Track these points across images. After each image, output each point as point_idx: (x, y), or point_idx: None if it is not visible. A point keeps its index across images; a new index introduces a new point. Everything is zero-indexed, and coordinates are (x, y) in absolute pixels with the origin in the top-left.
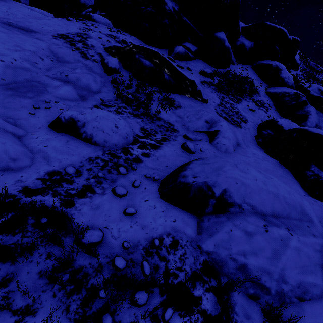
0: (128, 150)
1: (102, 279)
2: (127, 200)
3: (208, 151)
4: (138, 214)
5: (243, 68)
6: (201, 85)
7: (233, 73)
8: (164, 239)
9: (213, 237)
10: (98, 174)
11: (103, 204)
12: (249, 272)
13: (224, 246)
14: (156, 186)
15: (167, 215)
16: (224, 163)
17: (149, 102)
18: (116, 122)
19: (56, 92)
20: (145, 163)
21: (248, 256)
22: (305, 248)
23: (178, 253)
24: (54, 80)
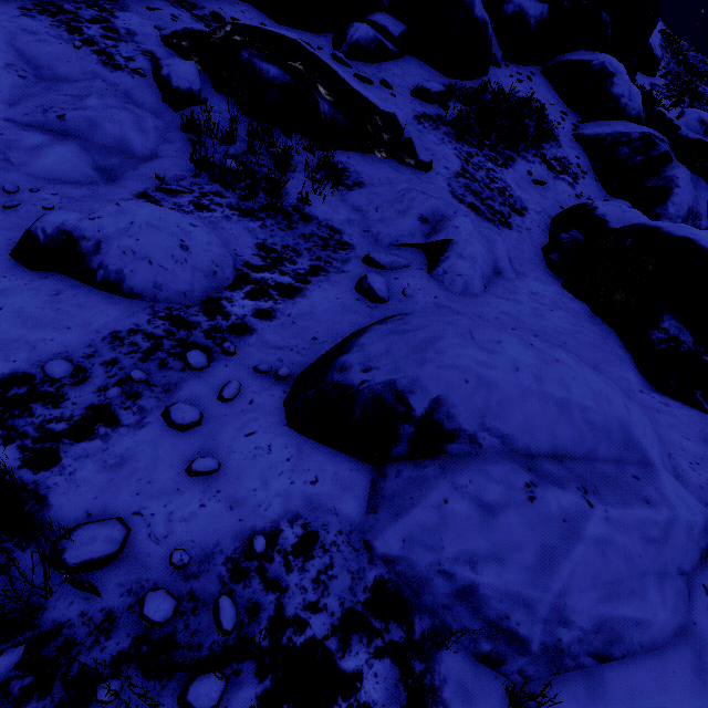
0: (220, 305)
1: (110, 653)
2: (201, 436)
3: (422, 293)
4: (224, 471)
5: (520, 75)
6: (416, 125)
7: (496, 90)
8: (282, 532)
9: (402, 521)
10: (131, 374)
11: (137, 453)
12: (481, 604)
13: (427, 541)
14: (280, 394)
15: (297, 469)
16: (443, 330)
17: (280, 177)
18: (185, 235)
19: (34, 162)
20: (260, 335)
21: (480, 565)
22: (621, 536)
23: (314, 565)
24: (29, 131)
